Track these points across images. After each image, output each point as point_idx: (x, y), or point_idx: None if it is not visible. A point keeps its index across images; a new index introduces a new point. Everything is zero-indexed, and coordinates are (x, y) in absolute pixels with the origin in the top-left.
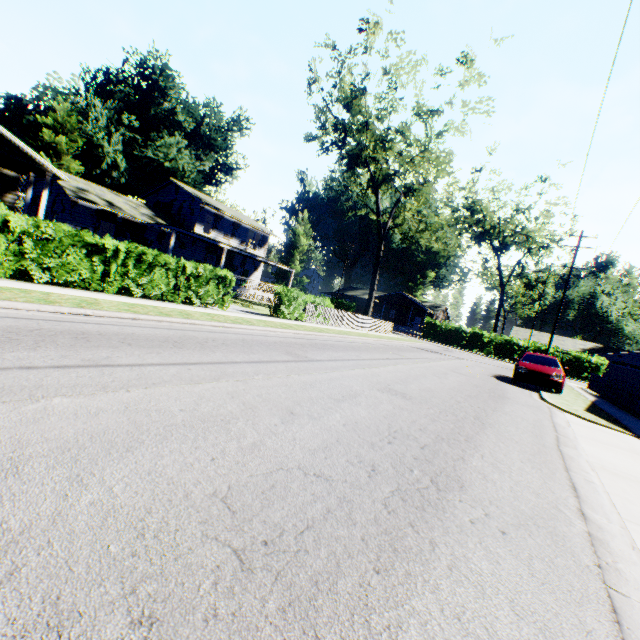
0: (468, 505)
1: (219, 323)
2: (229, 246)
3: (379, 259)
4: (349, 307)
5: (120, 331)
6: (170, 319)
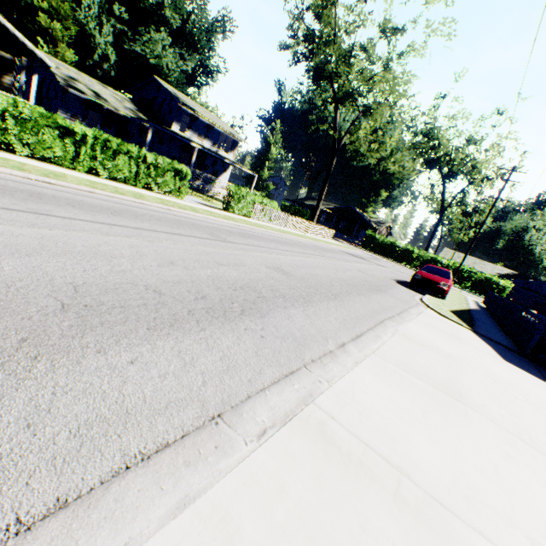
0: (254, 324)
1: (165, 206)
2: (200, 146)
3: (330, 172)
4: (304, 214)
5: (72, 198)
6: (122, 197)
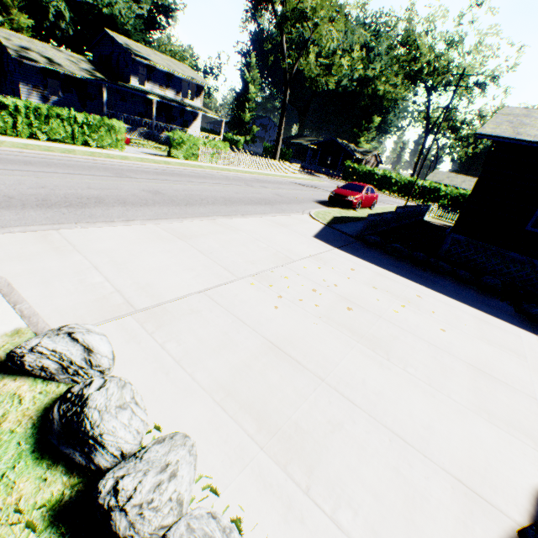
0: (68, 210)
1: (90, 157)
2: (157, 98)
3: (285, 106)
4: (286, 154)
5: None
6: (48, 153)
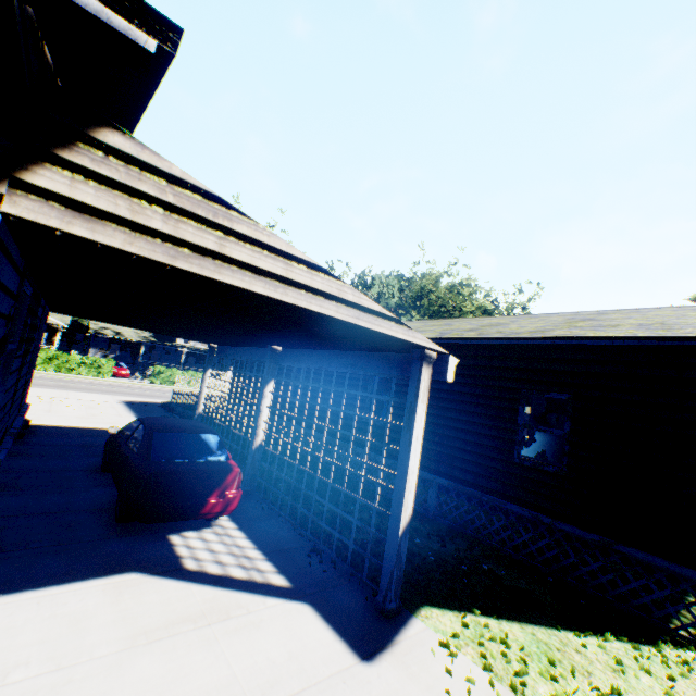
0: None
1: (64, 377)
2: (187, 349)
3: None
4: None
5: None
6: (37, 374)
